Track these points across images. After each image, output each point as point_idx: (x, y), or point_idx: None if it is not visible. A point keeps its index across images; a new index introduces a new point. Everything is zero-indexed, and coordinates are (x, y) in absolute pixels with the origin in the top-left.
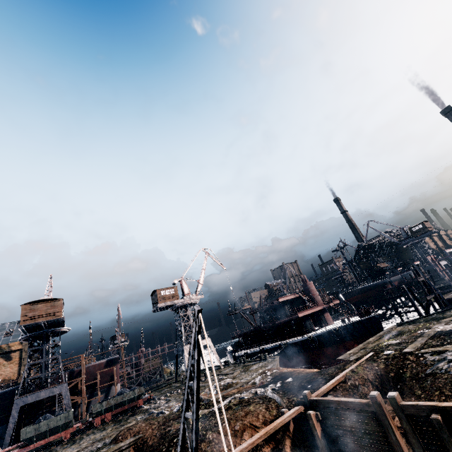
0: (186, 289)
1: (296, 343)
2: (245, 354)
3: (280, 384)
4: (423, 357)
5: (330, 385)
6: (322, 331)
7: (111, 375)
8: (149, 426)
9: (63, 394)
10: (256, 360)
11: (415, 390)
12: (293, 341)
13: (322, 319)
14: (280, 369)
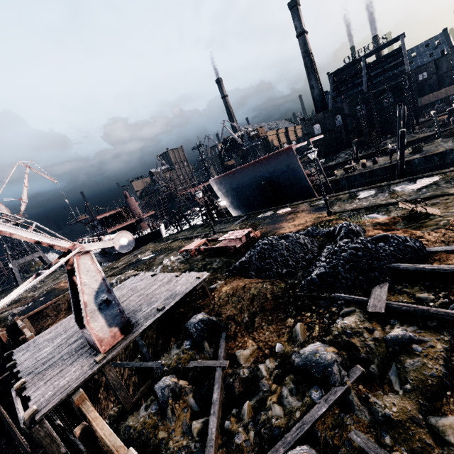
0: (4, 210)
1: None
2: None
3: (32, 303)
4: None
5: (39, 308)
6: None
7: None
8: None
9: None
10: None
11: None
12: None
13: (138, 228)
14: (59, 284)
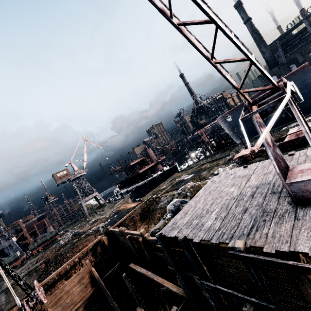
0: (75, 167)
1: (140, 186)
2: (120, 194)
3: (110, 220)
4: (160, 199)
5: (121, 220)
6: (151, 178)
7: (44, 224)
8: (51, 253)
9: (12, 244)
10: (121, 198)
11: (150, 215)
12: (139, 185)
13: (156, 169)
14: (120, 208)
